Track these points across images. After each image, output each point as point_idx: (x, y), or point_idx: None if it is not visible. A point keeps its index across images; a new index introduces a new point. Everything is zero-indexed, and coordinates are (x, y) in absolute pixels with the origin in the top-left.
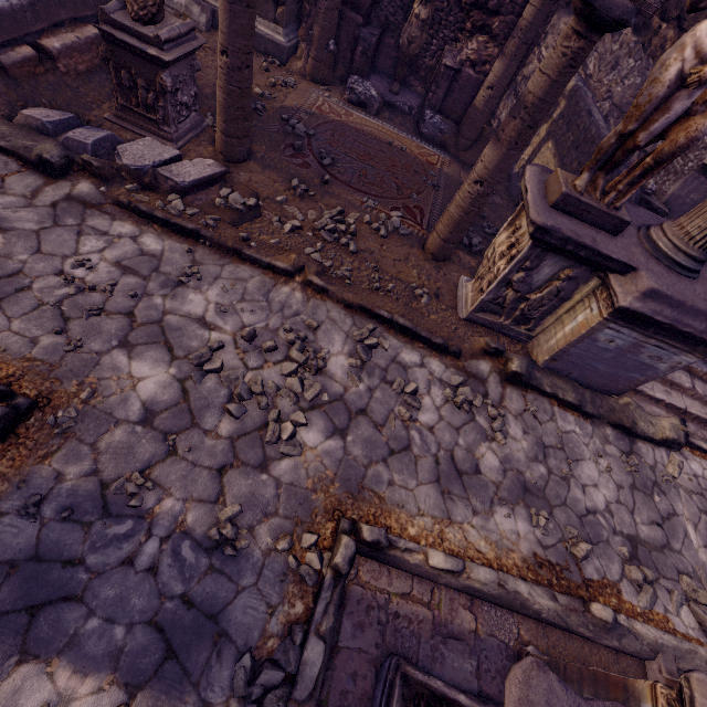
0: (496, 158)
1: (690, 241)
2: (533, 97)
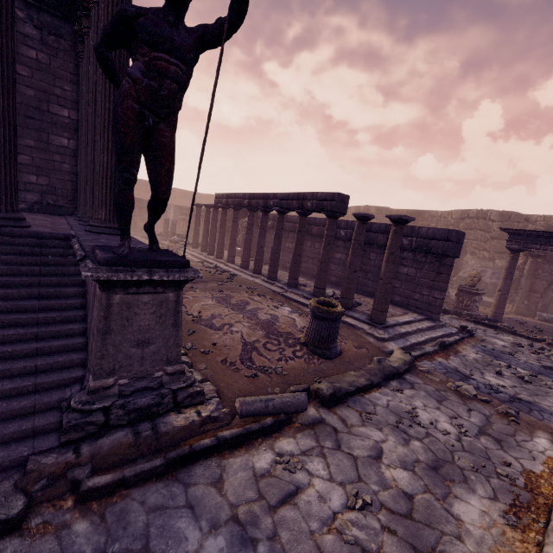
0: None
1: None
2: None
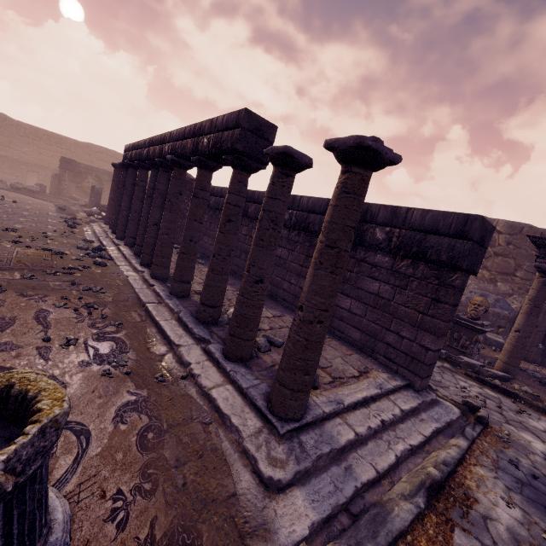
0: None
1: None
2: None
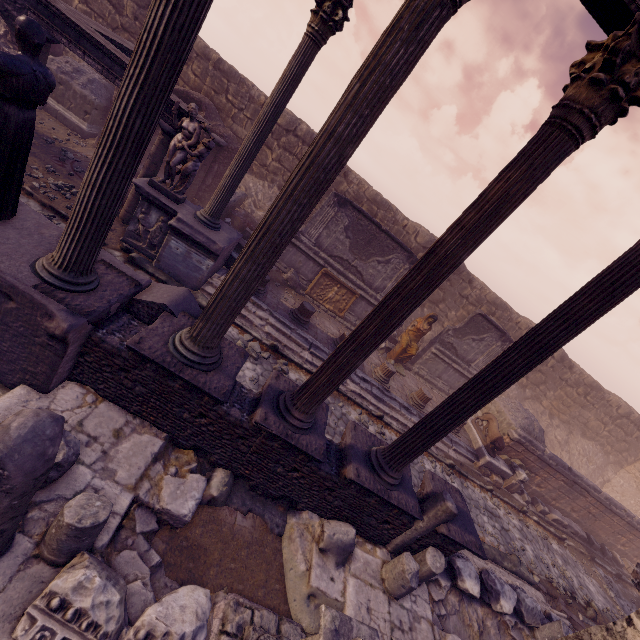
0: (143, 173)
1: (206, 212)
2: (152, 152)
